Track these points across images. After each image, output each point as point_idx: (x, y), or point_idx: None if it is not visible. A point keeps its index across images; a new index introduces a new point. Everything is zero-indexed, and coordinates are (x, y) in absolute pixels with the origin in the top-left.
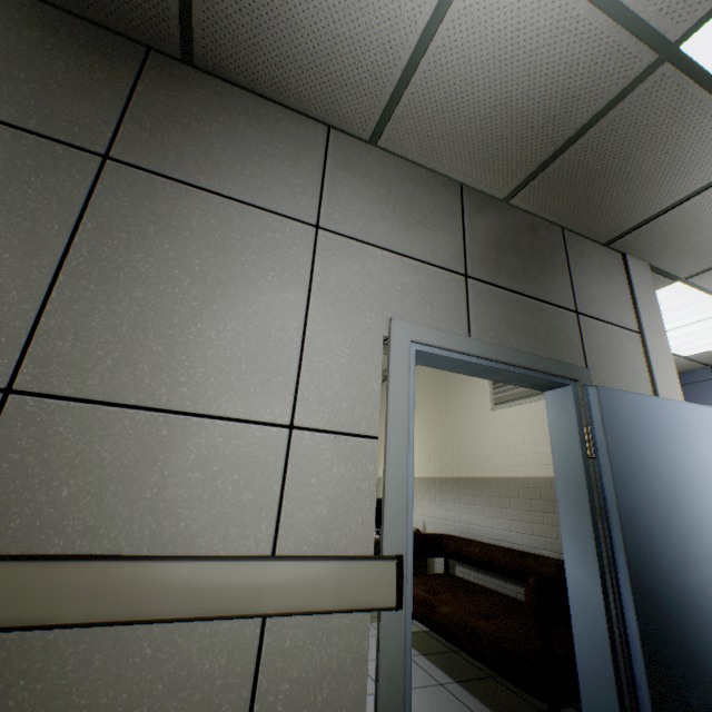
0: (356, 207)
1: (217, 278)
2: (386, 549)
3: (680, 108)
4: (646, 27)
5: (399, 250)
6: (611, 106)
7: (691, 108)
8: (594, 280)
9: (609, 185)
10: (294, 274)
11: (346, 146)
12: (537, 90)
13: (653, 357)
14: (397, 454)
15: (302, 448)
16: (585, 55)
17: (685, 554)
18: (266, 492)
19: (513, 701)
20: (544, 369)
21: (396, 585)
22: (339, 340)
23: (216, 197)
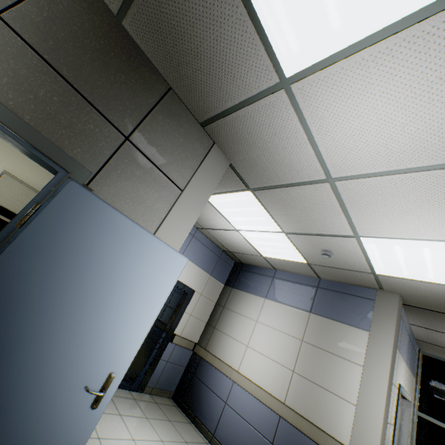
0: None
1: None
2: None
3: None
4: None
5: None
6: None
7: None
8: (170, 136)
9: (188, 53)
10: None
11: None
12: None
13: (177, 209)
14: None
15: None
16: None
17: (42, 333)
18: None
19: None
20: (26, 138)
21: None
22: None
23: None
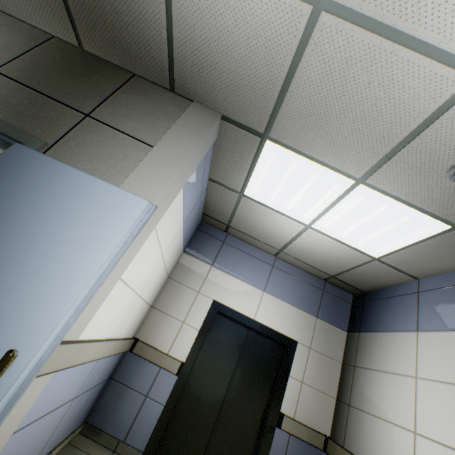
0: None
1: None
2: None
3: None
4: None
5: None
6: None
7: None
8: (136, 107)
9: (114, 20)
10: None
11: None
12: None
13: (147, 163)
14: None
15: None
16: None
17: None
18: None
19: None
20: None
21: None
22: None
23: None
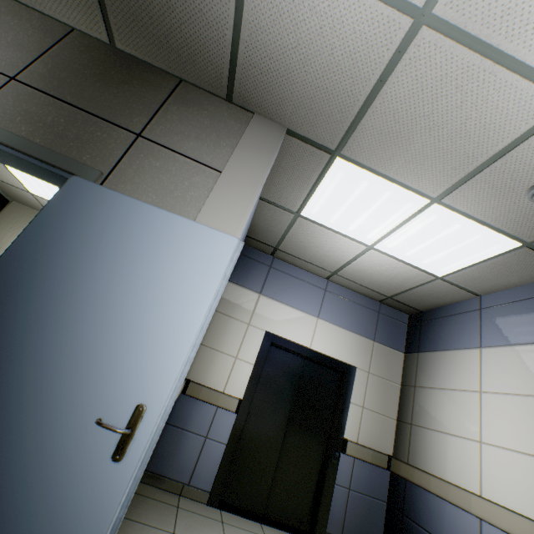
0: None
1: None
2: None
3: None
4: None
5: None
6: None
7: None
8: (192, 122)
9: (164, 15)
10: None
11: None
12: None
13: (218, 192)
14: None
15: None
16: None
17: (43, 340)
18: None
19: None
20: (34, 155)
21: None
22: None
23: None
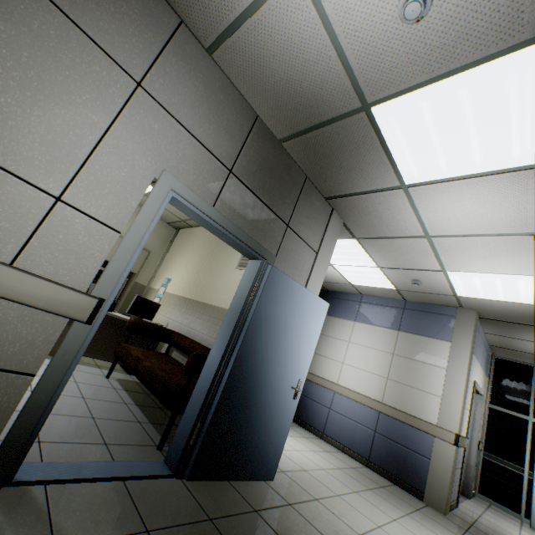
0: (176, 88)
1: (39, 75)
2: (95, 292)
3: (367, 141)
4: (360, 87)
5: (193, 133)
6: (339, 119)
7: (371, 144)
8: (308, 214)
9: (332, 164)
10: (106, 105)
11: (189, 42)
12: (306, 85)
13: (316, 268)
14: (129, 247)
15: (61, 215)
16: (331, 81)
17: (270, 358)
18: (21, 228)
19: (164, 419)
20: (249, 245)
21: (92, 312)
22: (121, 165)
23: (63, 16)
